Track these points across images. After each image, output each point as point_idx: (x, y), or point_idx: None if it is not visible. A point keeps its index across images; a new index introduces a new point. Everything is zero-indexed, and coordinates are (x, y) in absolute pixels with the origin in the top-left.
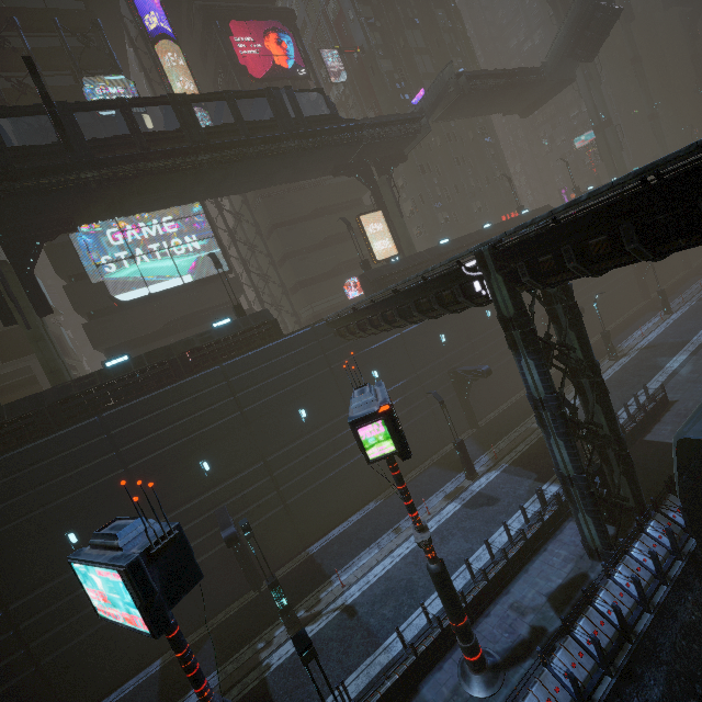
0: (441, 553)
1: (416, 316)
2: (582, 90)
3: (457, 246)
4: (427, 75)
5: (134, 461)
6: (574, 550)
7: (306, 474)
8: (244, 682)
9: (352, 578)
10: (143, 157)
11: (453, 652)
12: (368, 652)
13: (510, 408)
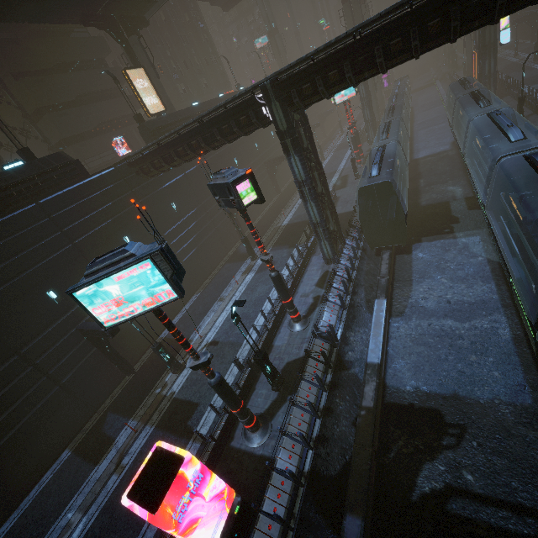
0: (255, 295)
1: (217, 142)
2: None
3: (208, 107)
4: None
5: None
6: (319, 265)
7: None
8: (159, 409)
9: (205, 331)
10: None
11: (282, 324)
12: (236, 350)
13: (260, 222)
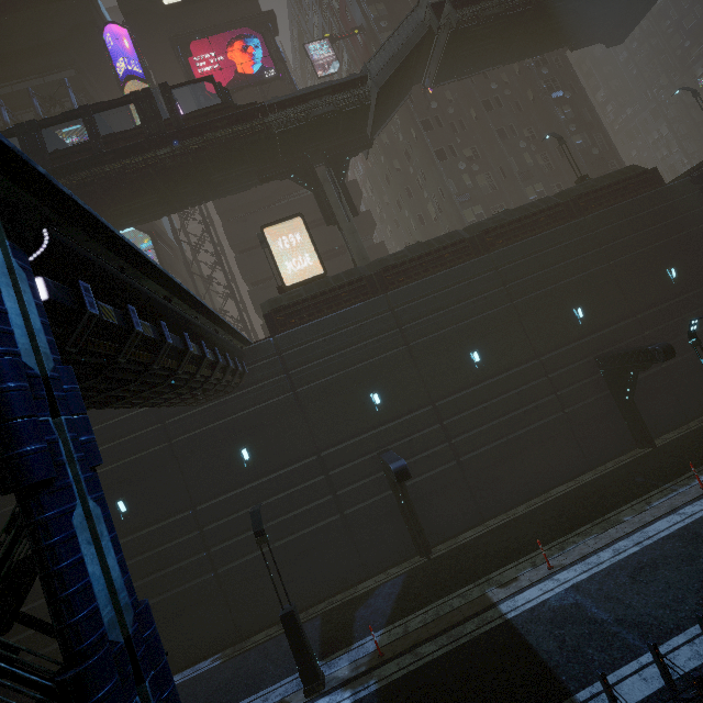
0: None
1: None
2: None
3: (421, 252)
4: None
5: None
6: None
7: None
8: None
9: None
10: None
11: None
12: None
13: (499, 529)
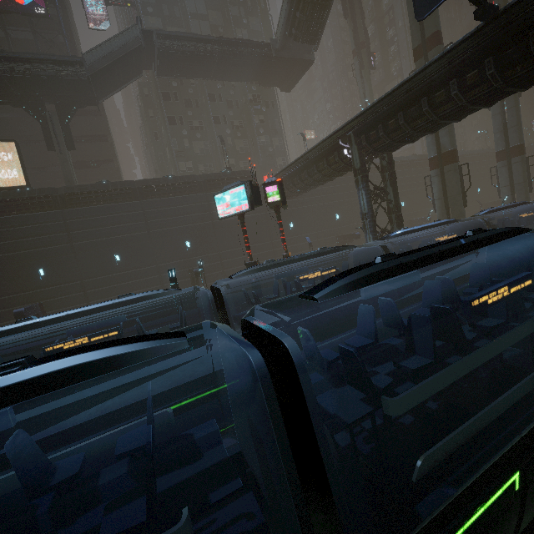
0: None
1: None
2: (358, 77)
3: (98, 189)
4: None
5: None
6: None
7: None
8: None
9: None
10: None
11: None
12: None
13: None
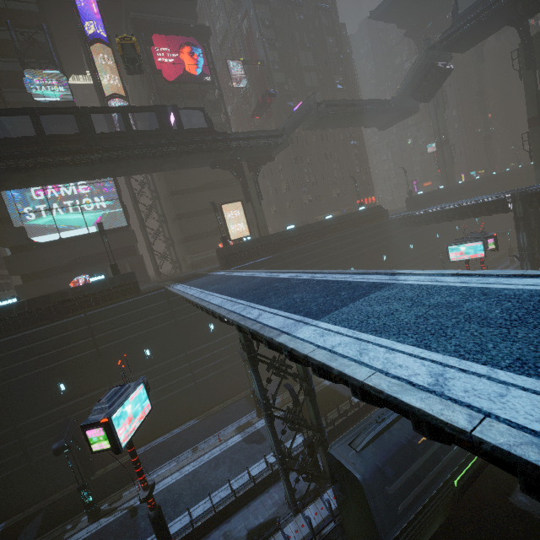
0: (209, 477)
1: None
2: (432, 114)
3: (297, 233)
4: (312, 87)
5: (4, 380)
6: (283, 496)
7: None
8: None
9: None
10: (44, 154)
11: None
12: None
13: None
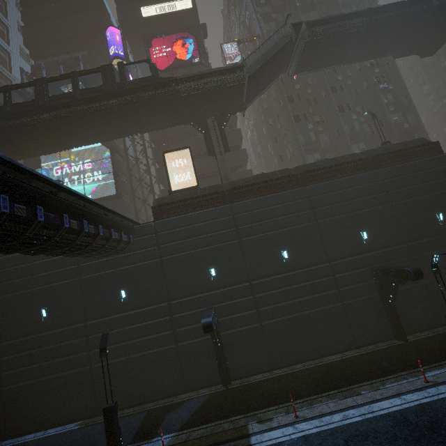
0: None
1: None
2: None
3: (260, 180)
4: None
5: None
6: None
7: (26, 368)
8: None
9: None
10: (4, 118)
11: None
12: None
13: (278, 378)
